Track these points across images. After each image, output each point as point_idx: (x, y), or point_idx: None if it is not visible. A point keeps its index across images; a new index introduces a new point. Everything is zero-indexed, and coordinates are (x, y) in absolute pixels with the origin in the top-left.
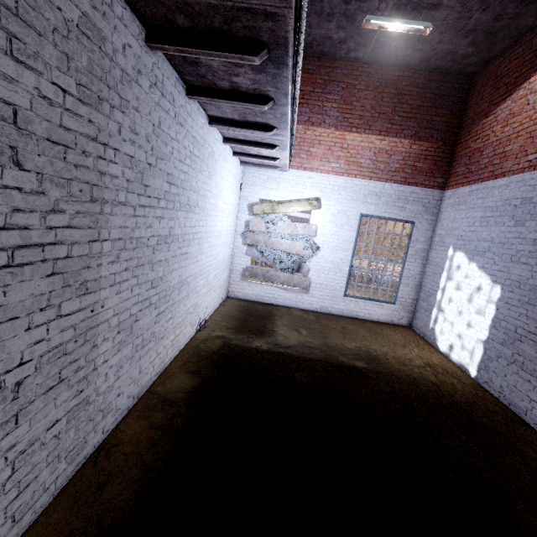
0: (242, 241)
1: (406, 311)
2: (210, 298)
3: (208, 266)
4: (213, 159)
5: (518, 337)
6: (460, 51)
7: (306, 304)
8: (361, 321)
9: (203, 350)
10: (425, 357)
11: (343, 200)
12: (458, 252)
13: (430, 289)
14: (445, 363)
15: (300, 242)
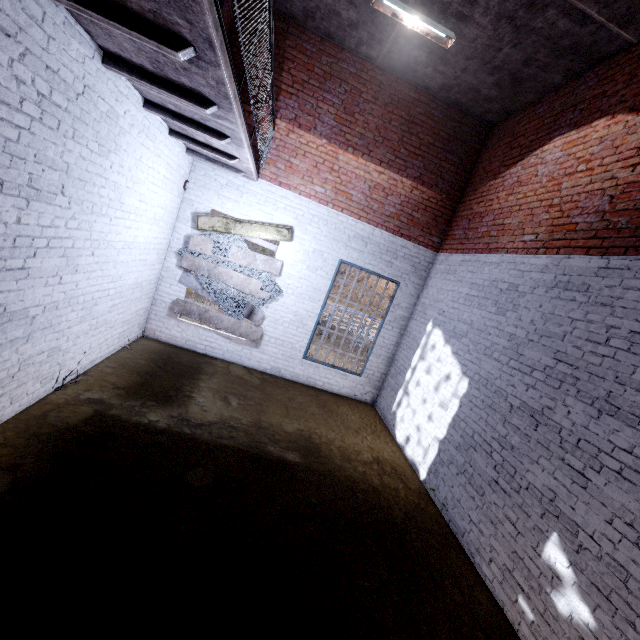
0: (176, 262)
1: (372, 386)
2: (97, 338)
3: (94, 292)
4: (115, 125)
5: (473, 444)
6: (483, 90)
7: (254, 361)
8: (317, 392)
9: (49, 424)
10: (377, 450)
11: (322, 238)
12: (437, 329)
13: (401, 366)
14: (397, 459)
15: (258, 279)
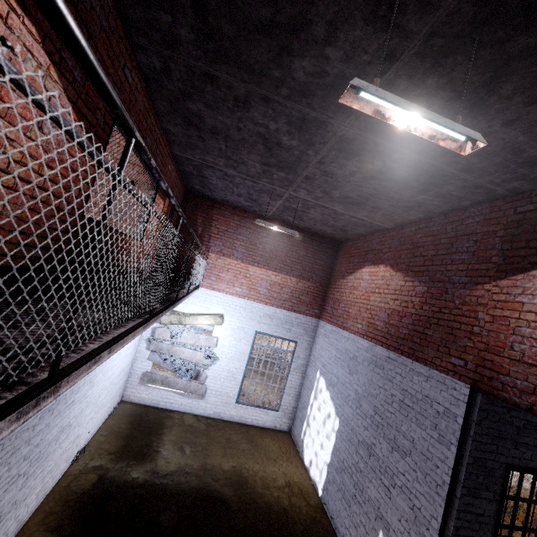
0: (146, 346)
1: (287, 418)
2: (97, 417)
3: (99, 391)
4: None
5: (344, 468)
6: (328, 231)
7: (201, 409)
8: (248, 429)
9: (73, 491)
10: (289, 474)
11: (243, 318)
12: (322, 377)
13: (304, 402)
14: (304, 480)
15: (202, 351)
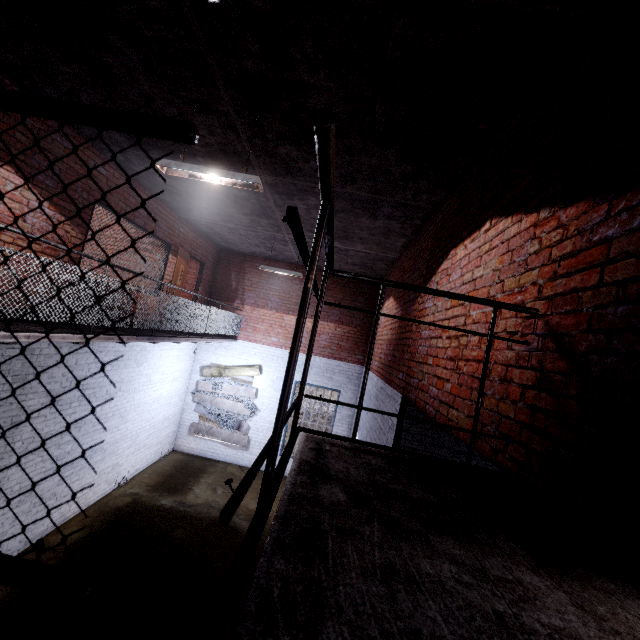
0: (192, 398)
1: None
2: (140, 456)
3: (137, 430)
4: (145, 351)
5: None
6: (358, 270)
7: (246, 461)
8: None
9: (110, 506)
10: None
11: (281, 369)
12: None
13: None
14: None
15: (242, 402)
